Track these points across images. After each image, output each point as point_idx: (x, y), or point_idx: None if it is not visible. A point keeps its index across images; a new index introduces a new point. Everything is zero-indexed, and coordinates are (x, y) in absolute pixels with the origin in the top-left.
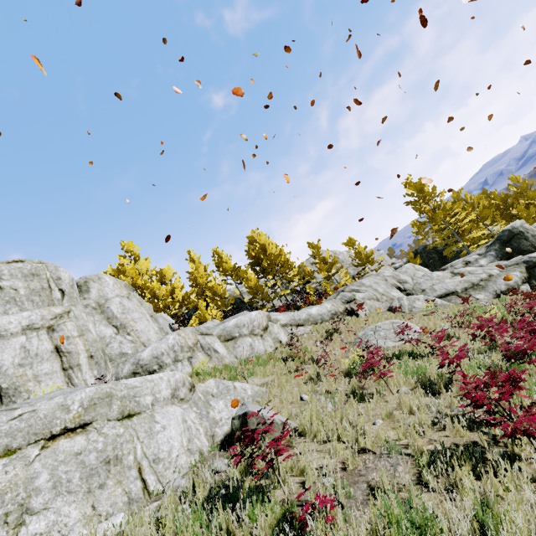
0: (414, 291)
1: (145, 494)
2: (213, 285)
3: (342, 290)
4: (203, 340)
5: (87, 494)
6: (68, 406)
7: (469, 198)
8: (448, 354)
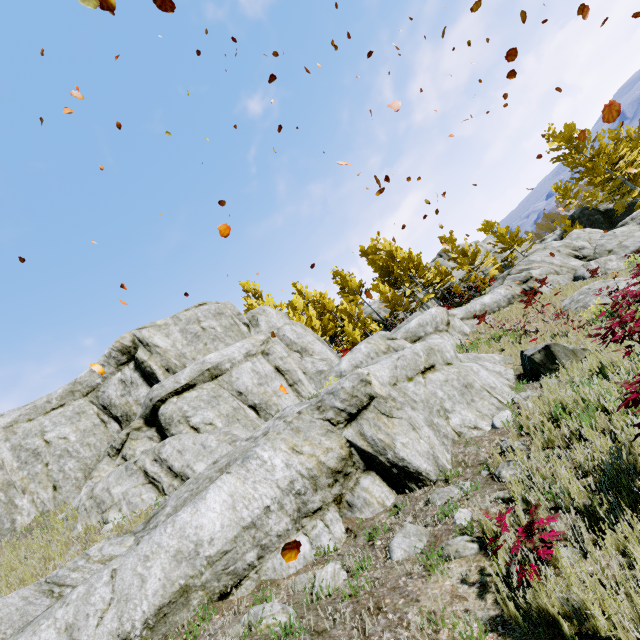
0: (598, 254)
1: (503, 405)
2: (345, 307)
3: (506, 274)
4: (393, 344)
5: (468, 405)
6: (417, 353)
7: (633, 133)
8: None
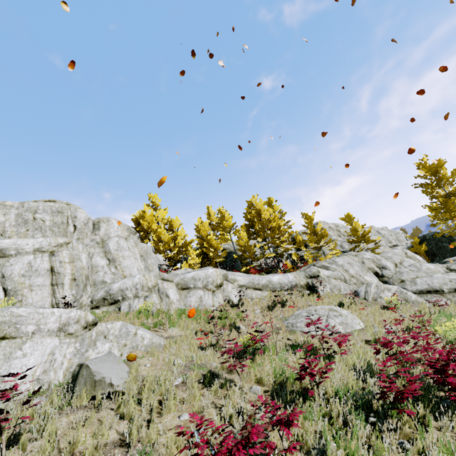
0: (392, 279)
1: None
2: (210, 238)
3: (314, 263)
4: (161, 284)
5: None
6: None
7: None
8: (315, 366)
